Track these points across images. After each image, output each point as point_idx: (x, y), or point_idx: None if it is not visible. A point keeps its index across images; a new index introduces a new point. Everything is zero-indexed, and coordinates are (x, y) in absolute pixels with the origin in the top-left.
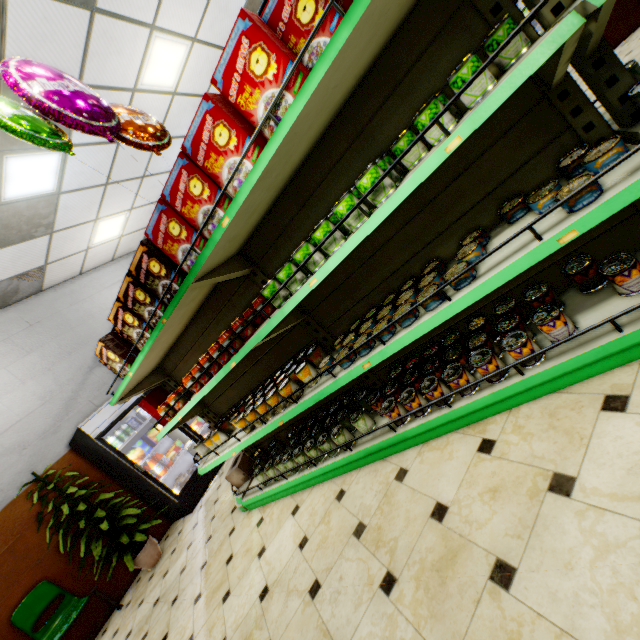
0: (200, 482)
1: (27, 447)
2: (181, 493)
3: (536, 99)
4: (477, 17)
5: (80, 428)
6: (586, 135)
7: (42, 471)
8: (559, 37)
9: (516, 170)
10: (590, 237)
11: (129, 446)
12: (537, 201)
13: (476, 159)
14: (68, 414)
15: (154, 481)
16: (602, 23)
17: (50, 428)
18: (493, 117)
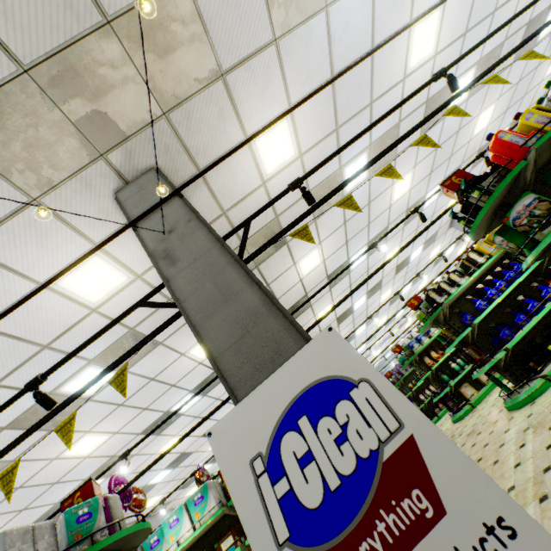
0: None
1: None
2: None
3: None
4: None
5: None
6: None
7: None
8: None
9: None
10: None
11: None
12: None
13: None
14: None
15: None
16: None
17: None
18: None
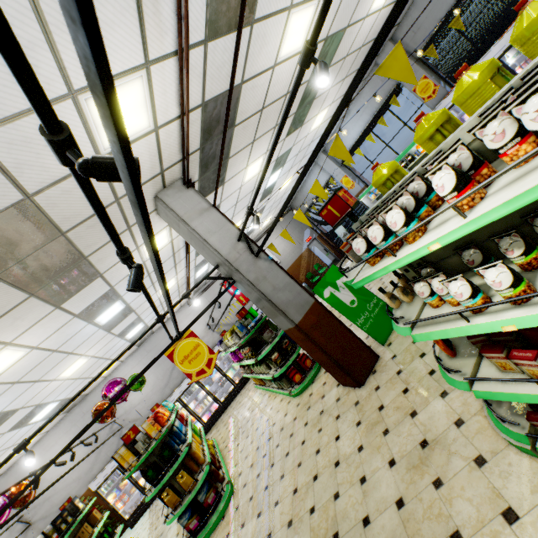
0: (139, 512)
1: (81, 478)
2: (128, 519)
3: None
4: None
5: (89, 486)
6: None
7: (86, 489)
8: None
9: None
10: None
11: (118, 481)
12: None
13: None
14: (97, 461)
15: (117, 512)
16: None
17: (90, 469)
18: None
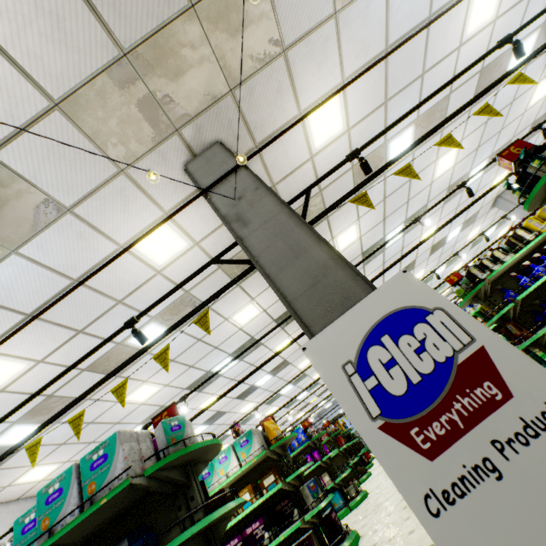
0: None
1: None
2: None
3: (341, 455)
4: (334, 444)
5: None
6: (346, 462)
7: None
8: (337, 452)
9: (339, 464)
10: (349, 477)
11: None
12: (340, 468)
13: (335, 461)
14: None
15: None
16: (343, 451)
17: None
18: (336, 456)
